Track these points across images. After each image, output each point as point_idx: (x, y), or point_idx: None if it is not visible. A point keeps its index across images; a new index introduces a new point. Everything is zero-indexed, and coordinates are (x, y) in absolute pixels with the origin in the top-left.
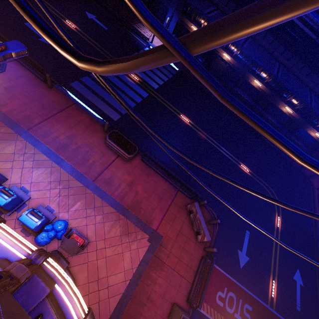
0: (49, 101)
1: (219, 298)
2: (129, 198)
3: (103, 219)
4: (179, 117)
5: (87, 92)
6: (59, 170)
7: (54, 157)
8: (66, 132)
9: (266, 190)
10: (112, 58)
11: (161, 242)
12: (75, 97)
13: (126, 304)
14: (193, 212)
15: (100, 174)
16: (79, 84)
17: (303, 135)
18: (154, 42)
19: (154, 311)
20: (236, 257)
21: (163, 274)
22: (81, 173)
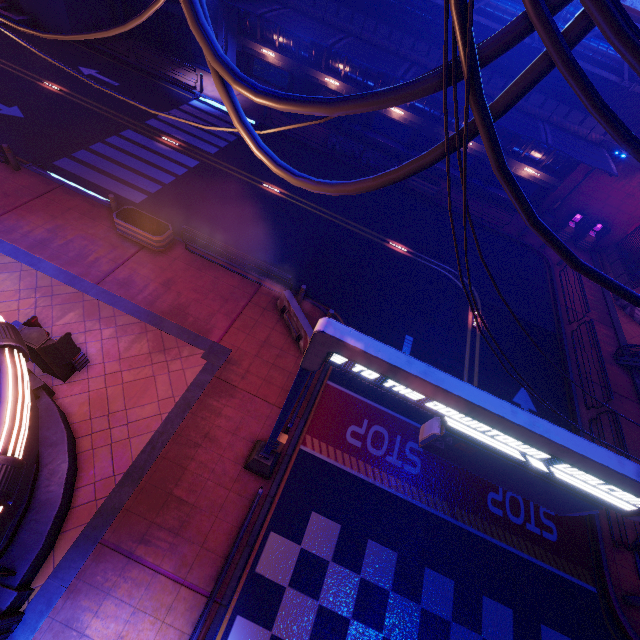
0: (15, 188)
1: (352, 436)
2: (165, 302)
3: (117, 333)
4: (261, 187)
5: (84, 170)
6: (35, 274)
7: (25, 257)
8: (45, 225)
9: (446, 275)
10: (129, 122)
11: (229, 359)
12: (61, 179)
13: (164, 446)
14: (286, 309)
15: (109, 274)
16: (70, 162)
17: None
18: (206, 90)
19: (218, 454)
20: None
21: (235, 402)
22: (74, 274)
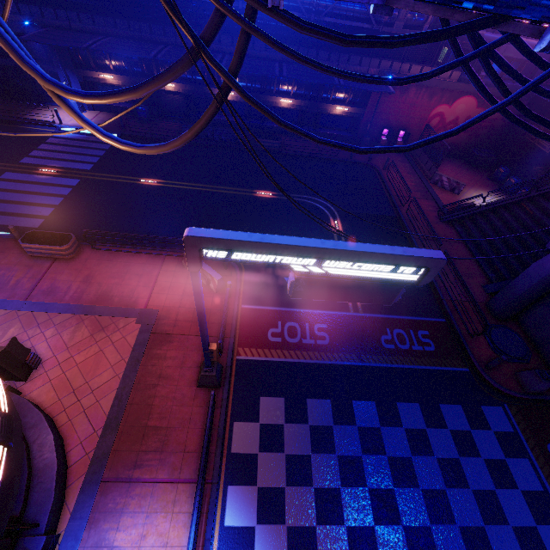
0: None
1: (272, 336)
2: (90, 294)
3: (58, 330)
4: (140, 183)
5: None
6: None
7: None
8: None
9: (306, 202)
10: (4, 166)
11: (159, 317)
12: None
13: (128, 396)
14: None
15: (33, 289)
16: None
17: (331, 120)
18: (65, 121)
19: (174, 386)
20: (284, 286)
21: (174, 345)
22: (2, 299)
